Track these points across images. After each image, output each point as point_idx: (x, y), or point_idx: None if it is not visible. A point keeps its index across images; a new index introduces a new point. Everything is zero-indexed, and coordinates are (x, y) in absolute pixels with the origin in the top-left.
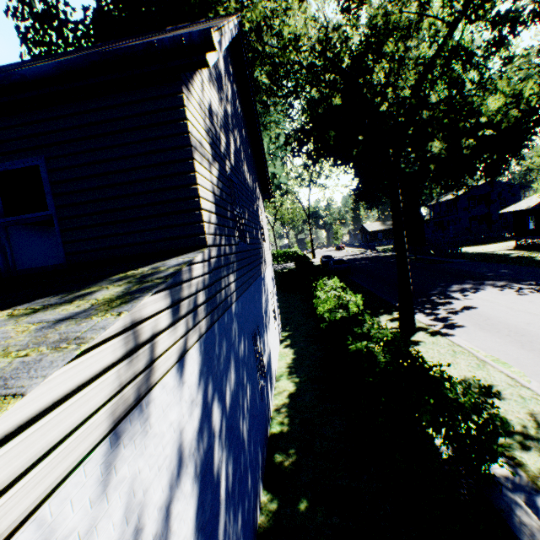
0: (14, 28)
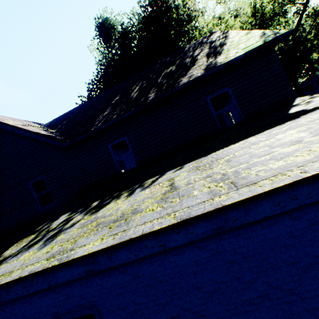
0: (105, 70)
